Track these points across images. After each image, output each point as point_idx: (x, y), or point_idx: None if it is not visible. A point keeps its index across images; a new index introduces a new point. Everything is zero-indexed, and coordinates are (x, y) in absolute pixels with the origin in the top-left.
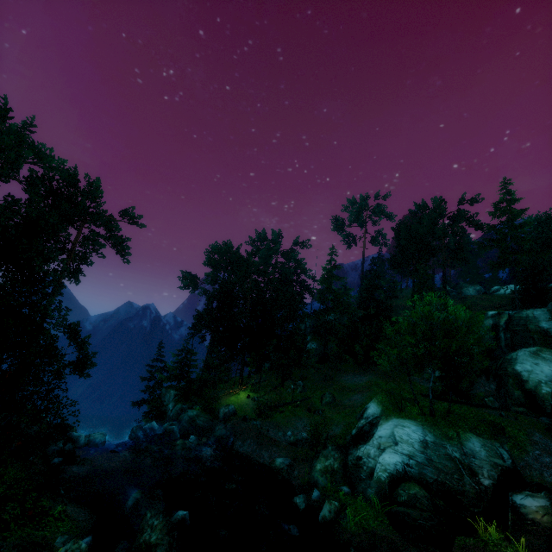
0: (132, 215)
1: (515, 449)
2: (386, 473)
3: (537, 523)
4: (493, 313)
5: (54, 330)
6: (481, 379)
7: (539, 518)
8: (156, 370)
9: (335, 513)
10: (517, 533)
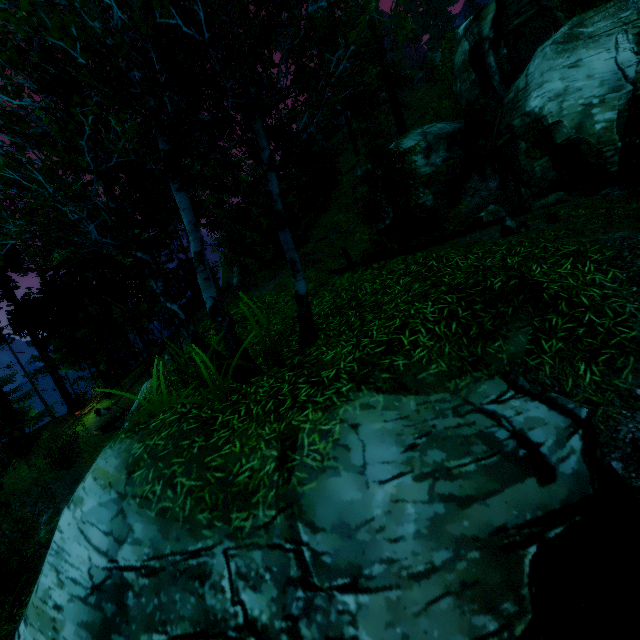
0: None
1: (580, 362)
2: None
3: None
4: (467, 22)
5: None
6: (471, 181)
7: None
8: None
9: None
10: None
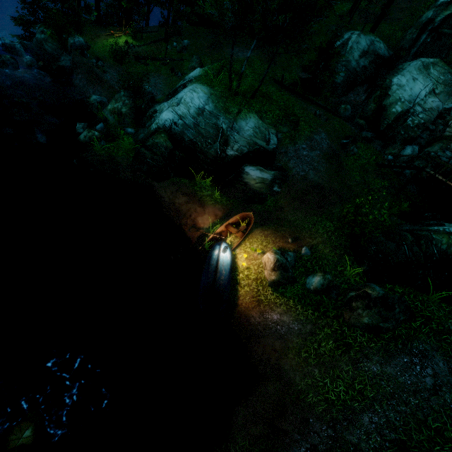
0: None
1: (288, 139)
2: (156, 125)
3: (248, 185)
4: (445, 1)
5: None
6: (362, 88)
7: (252, 184)
8: None
9: (93, 140)
10: (226, 186)
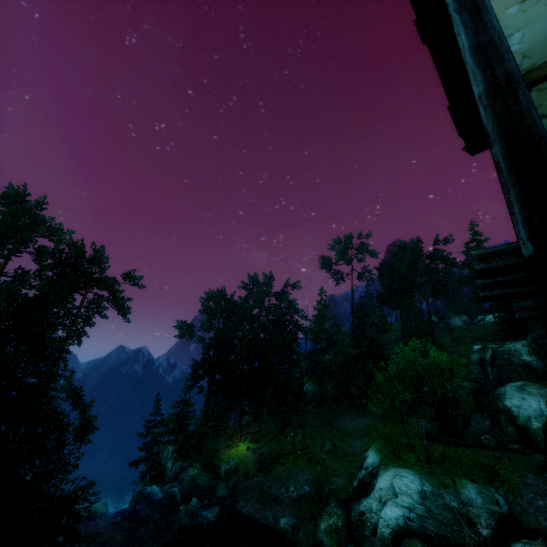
0: (134, 277)
1: (510, 494)
2: (389, 528)
3: None
4: (478, 347)
5: (61, 399)
6: (476, 415)
7: None
8: (153, 425)
9: None
10: None
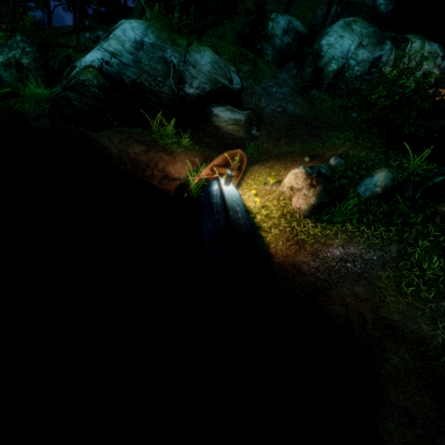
0: None
1: (251, 79)
2: (79, 69)
3: (222, 129)
4: None
5: None
6: (291, 64)
7: (226, 126)
8: None
9: None
10: (194, 133)
